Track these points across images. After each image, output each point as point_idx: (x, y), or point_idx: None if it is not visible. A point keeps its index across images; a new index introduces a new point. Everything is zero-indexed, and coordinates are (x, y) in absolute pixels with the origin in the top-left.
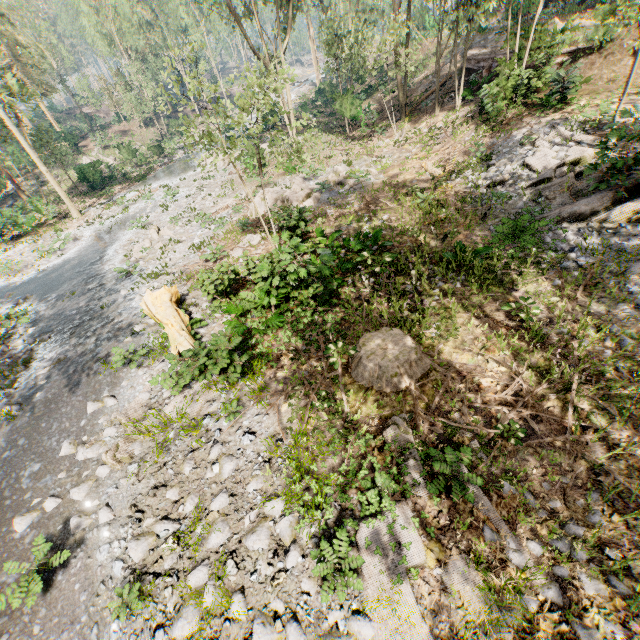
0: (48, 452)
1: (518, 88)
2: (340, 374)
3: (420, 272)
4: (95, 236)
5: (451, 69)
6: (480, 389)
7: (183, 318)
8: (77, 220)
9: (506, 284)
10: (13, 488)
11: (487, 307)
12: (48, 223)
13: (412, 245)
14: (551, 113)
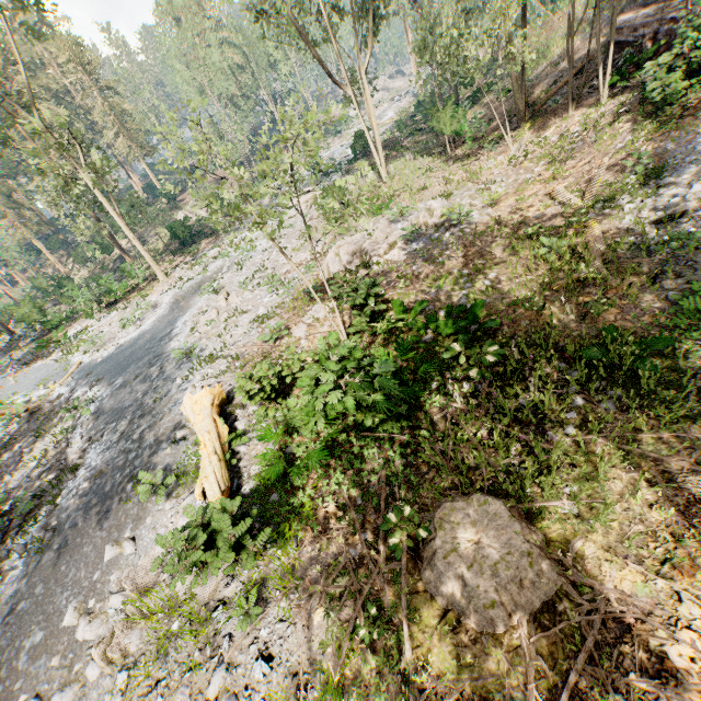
0: (55, 615)
1: None
2: (403, 571)
3: (542, 379)
4: (172, 303)
5: (592, 47)
6: (665, 671)
7: (221, 432)
8: (162, 283)
9: None
10: (11, 665)
11: (670, 463)
12: (139, 287)
13: (530, 328)
14: None
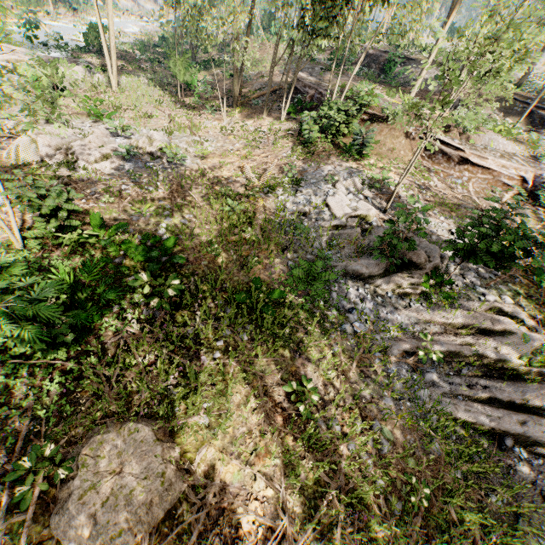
0: None
1: (331, 127)
2: (27, 523)
3: (207, 312)
4: None
5: (283, 80)
6: (238, 538)
7: None
8: None
9: (292, 345)
10: None
11: (269, 379)
12: None
13: (207, 269)
14: (350, 160)
